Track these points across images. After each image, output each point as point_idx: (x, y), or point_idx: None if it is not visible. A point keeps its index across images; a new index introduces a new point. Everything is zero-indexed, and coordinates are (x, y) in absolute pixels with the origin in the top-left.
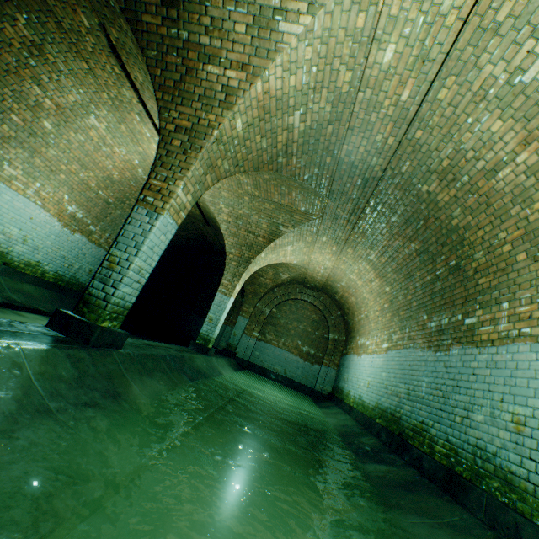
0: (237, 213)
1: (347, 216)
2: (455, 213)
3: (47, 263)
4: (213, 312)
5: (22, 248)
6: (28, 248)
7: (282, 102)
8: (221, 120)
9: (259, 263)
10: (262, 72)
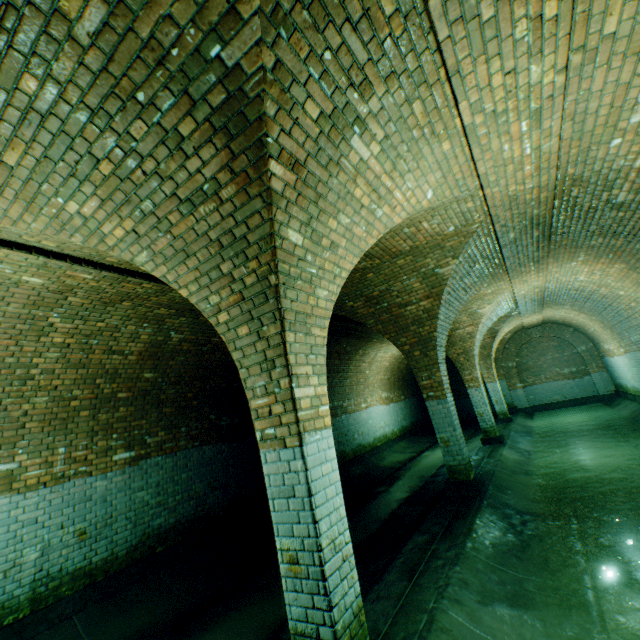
0: None
1: (534, 307)
2: (595, 297)
3: (393, 428)
4: (493, 396)
5: (386, 428)
6: (387, 427)
7: (486, 318)
8: (473, 342)
9: (493, 349)
10: (479, 322)
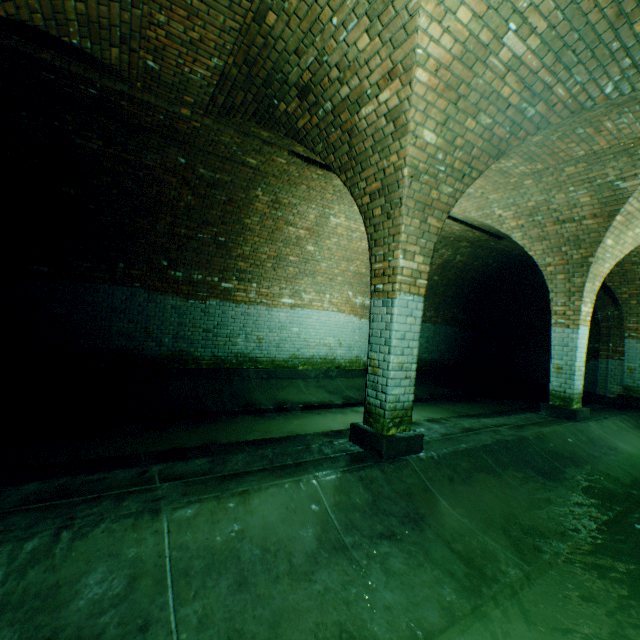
0: (526, 208)
1: None
2: None
3: (363, 355)
4: (556, 356)
5: (341, 351)
6: (344, 349)
7: (469, 53)
8: (403, 153)
9: (610, 255)
10: (412, 57)
